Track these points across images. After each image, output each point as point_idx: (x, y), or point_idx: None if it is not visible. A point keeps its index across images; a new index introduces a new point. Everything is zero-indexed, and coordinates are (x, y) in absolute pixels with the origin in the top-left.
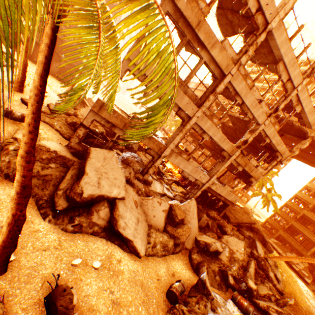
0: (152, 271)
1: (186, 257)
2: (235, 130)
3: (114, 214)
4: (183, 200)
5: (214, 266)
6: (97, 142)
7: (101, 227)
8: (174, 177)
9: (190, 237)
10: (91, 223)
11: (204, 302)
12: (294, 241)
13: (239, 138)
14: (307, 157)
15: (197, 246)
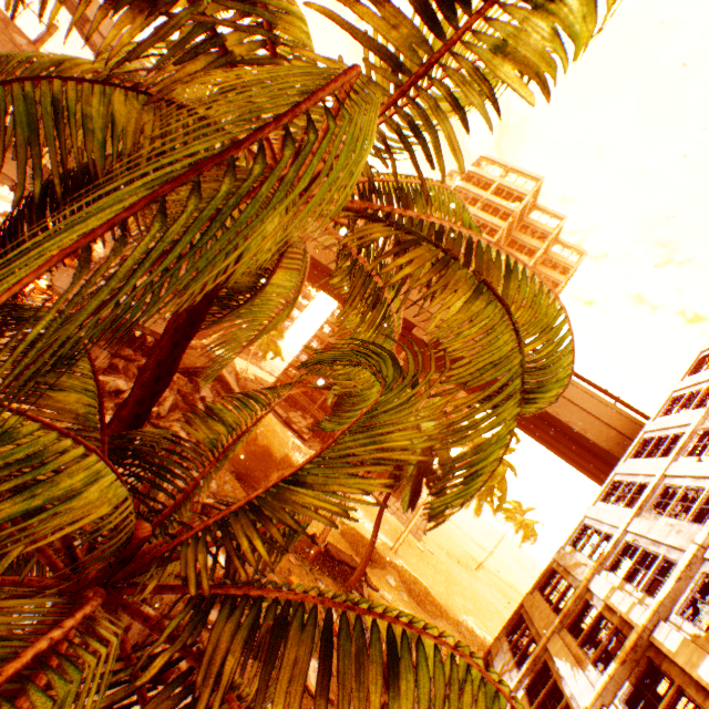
0: None
1: None
2: None
3: None
4: None
5: (110, 403)
6: None
7: None
8: None
9: None
10: None
11: None
12: (303, 397)
13: None
14: (312, 276)
15: None
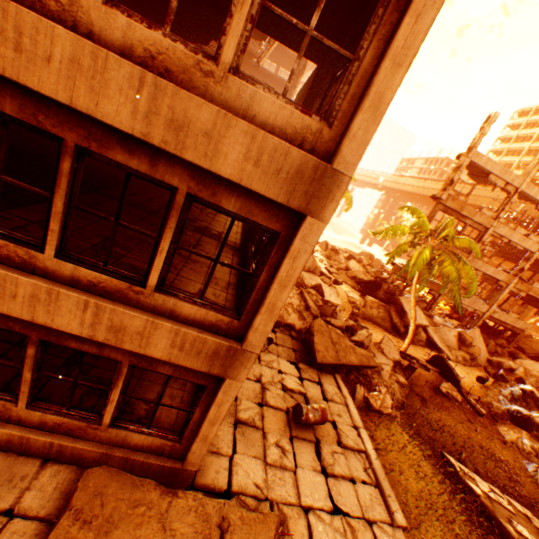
0: (461, 369)
1: (481, 370)
2: (509, 249)
3: (428, 335)
4: (465, 329)
5: (510, 376)
6: (389, 291)
7: (423, 342)
8: (444, 310)
9: (481, 357)
10: (417, 340)
11: (503, 385)
12: None
13: (518, 257)
14: None
15: (489, 364)
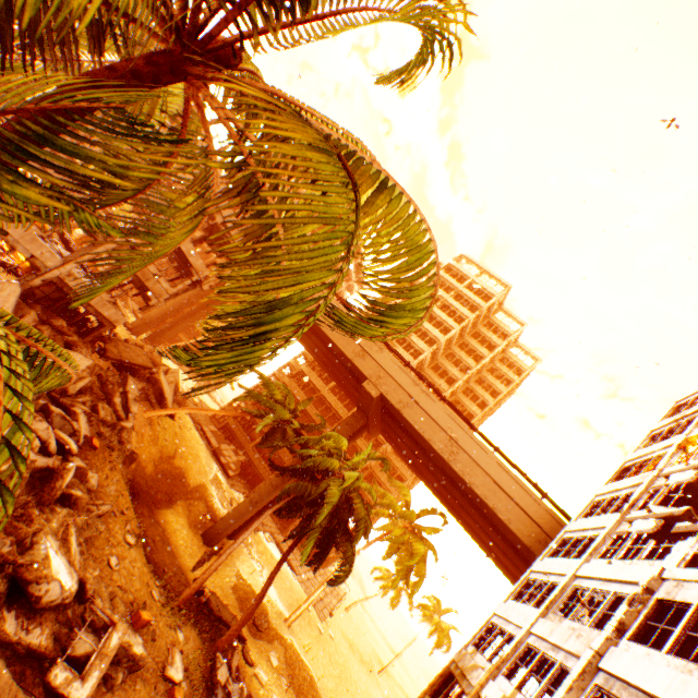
0: None
1: None
2: None
3: None
4: None
5: None
6: None
7: None
8: (9, 258)
9: None
10: None
11: None
12: (243, 431)
13: None
14: None
15: None
